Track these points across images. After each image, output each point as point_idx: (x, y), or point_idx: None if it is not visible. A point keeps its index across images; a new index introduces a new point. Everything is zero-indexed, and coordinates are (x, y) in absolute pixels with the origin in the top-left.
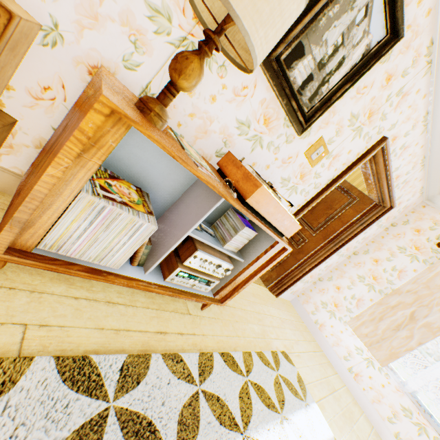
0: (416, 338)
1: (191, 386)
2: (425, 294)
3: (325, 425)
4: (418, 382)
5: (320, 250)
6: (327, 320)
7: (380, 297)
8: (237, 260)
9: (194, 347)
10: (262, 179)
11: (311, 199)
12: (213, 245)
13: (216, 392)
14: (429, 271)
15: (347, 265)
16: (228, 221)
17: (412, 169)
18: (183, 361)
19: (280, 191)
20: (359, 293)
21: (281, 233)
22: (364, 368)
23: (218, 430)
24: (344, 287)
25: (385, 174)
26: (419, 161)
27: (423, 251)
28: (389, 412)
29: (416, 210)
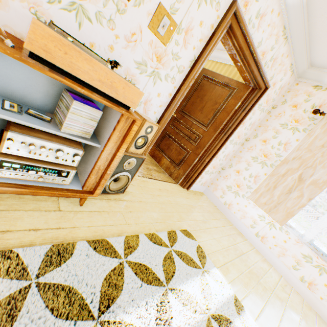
0: (306, 196)
1: (20, 281)
2: (308, 157)
3: (225, 286)
4: (313, 232)
5: (213, 142)
6: (233, 199)
7: (272, 170)
8: (96, 148)
9: (54, 240)
10: (61, 30)
11: (180, 86)
12: (38, 126)
13: (66, 282)
14: (309, 136)
15: (242, 151)
16: (63, 103)
17: (275, 43)
18: (19, 256)
19: (141, 79)
20: (255, 171)
21: (124, 104)
22: (268, 231)
23: (52, 324)
24: (243, 170)
25: (249, 50)
26: (281, 34)
27: (302, 122)
28: (293, 262)
29: (291, 89)
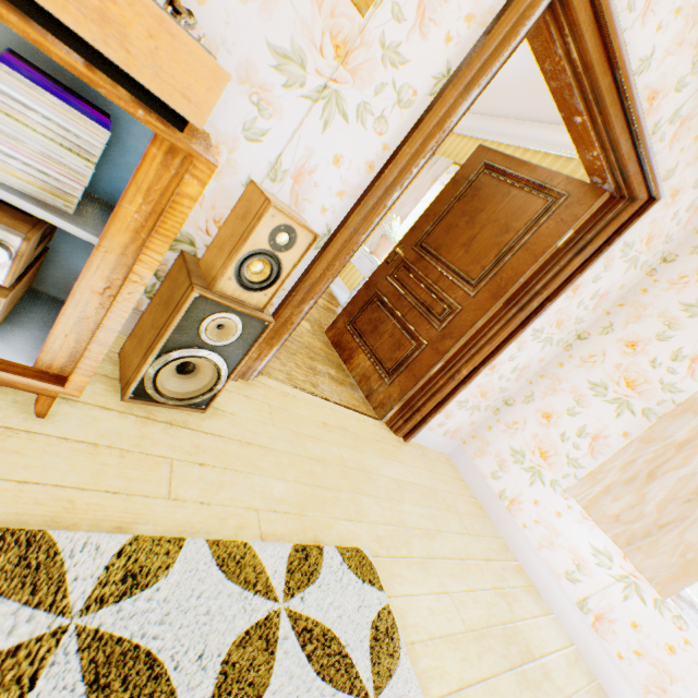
0: None
1: None
2: None
3: None
4: None
5: (487, 325)
6: (525, 488)
7: (647, 425)
8: None
9: None
10: None
11: (401, 144)
12: None
13: None
14: None
15: (565, 365)
16: None
17: (692, 72)
18: None
19: (287, 103)
20: (596, 421)
21: (165, 106)
22: (618, 602)
23: None
24: (561, 413)
25: (612, 77)
26: None
27: None
28: None
29: None
